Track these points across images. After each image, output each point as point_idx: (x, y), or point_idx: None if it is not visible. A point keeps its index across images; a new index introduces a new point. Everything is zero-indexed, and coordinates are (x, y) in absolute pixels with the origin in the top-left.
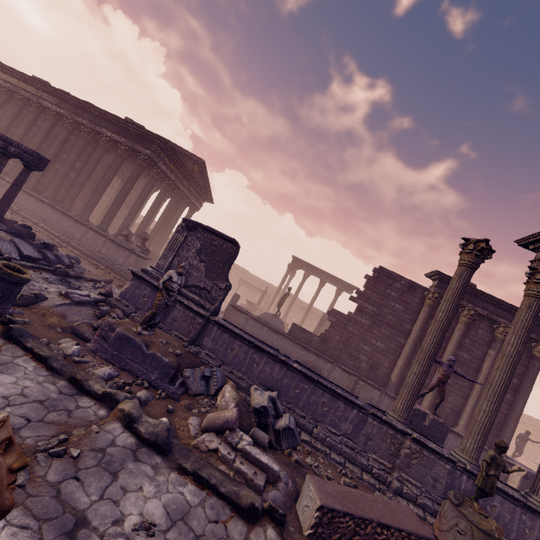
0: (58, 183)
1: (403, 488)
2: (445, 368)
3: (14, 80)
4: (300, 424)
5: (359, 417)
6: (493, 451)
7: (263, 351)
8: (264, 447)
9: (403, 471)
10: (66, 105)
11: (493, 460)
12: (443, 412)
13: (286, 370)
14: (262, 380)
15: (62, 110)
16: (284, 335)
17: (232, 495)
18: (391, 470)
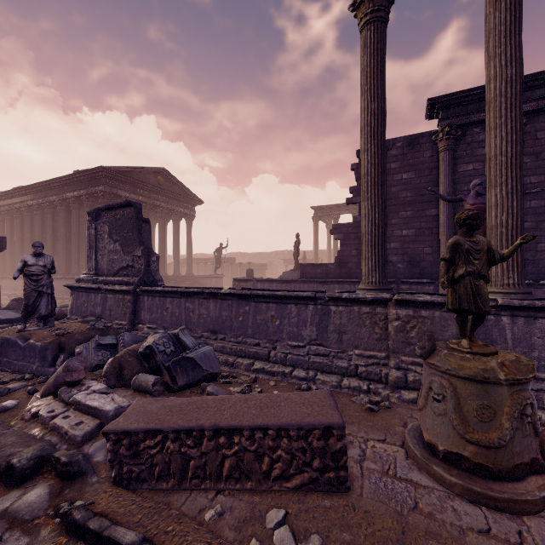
0: (64, 258)
1: (408, 377)
2: (472, 200)
3: (7, 201)
4: (253, 354)
5: (318, 312)
6: (453, 237)
7: (191, 294)
8: (149, 392)
9: (403, 353)
10: (39, 194)
11: (455, 250)
12: (539, 268)
13: (221, 302)
14: (204, 326)
15: (40, 200)
16: (294, 280)
17: (1, 459)
18: (386, 360)
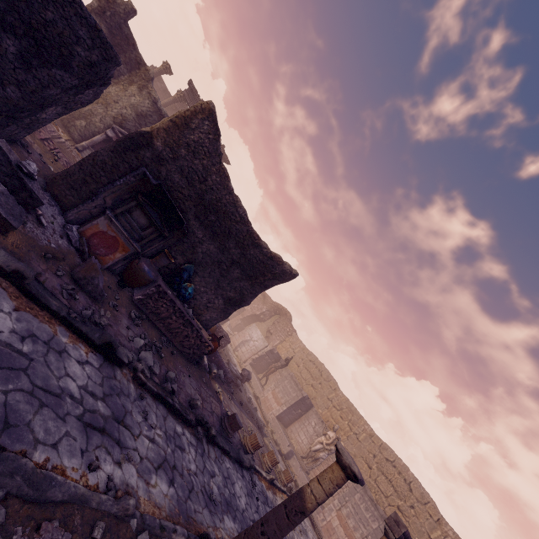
0: None
1: None
2: None
3: None
4: None
5: None
6: None
7: None
8: None
9: None
10: None
11: None
12: None
13: None
14: None
15: None
16: None
17: None
18: None
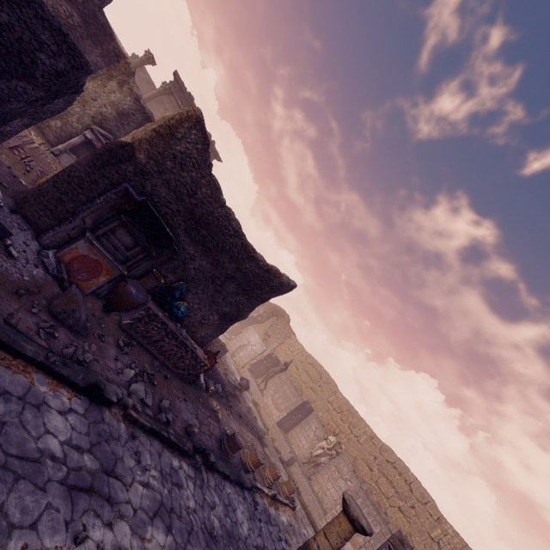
0: None
1: None
2: None
3: None
4: None
5: None
6: None
7: None
8: None
9: None
10: None
11: None
12: None
13: None
14: None
15: None
16: None
17: None
18: None
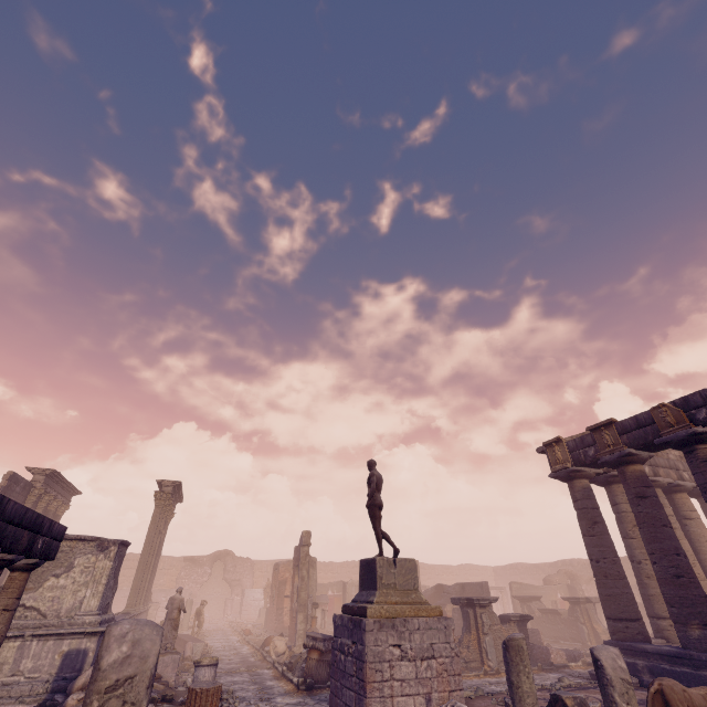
0: None
1: None
2: None
3: None
4: None
5: None
6: None
7: None
8: None
9: None
10: None
11: None
12: None
13: None
14: None
15: None
16: None
17: None
18: None
